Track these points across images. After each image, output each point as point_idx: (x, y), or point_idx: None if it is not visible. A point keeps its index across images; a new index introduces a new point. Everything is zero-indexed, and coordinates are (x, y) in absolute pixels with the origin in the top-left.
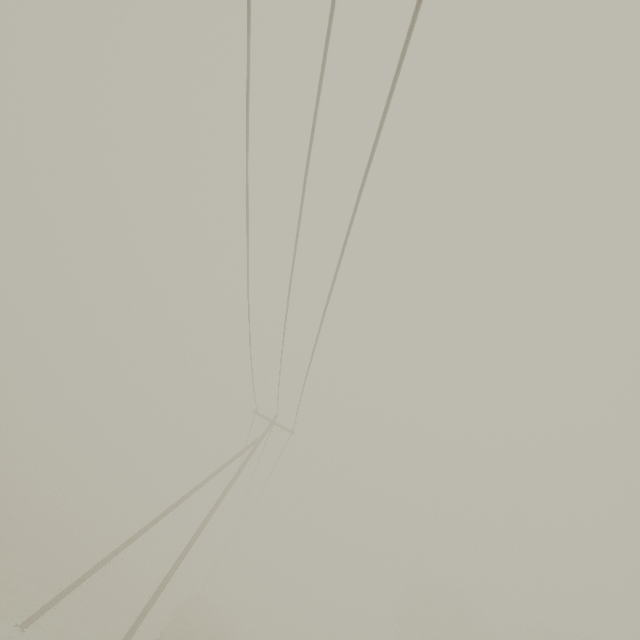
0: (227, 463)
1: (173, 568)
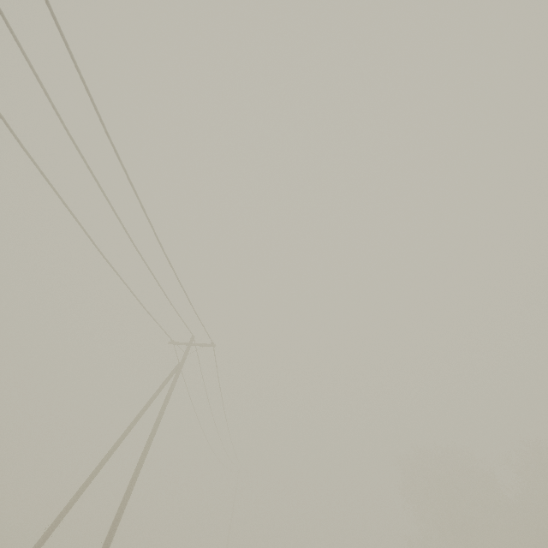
0: (152, 398)
1: (113, 525)
